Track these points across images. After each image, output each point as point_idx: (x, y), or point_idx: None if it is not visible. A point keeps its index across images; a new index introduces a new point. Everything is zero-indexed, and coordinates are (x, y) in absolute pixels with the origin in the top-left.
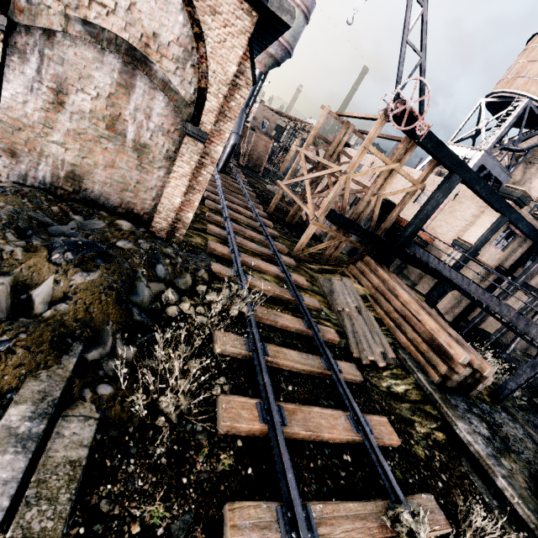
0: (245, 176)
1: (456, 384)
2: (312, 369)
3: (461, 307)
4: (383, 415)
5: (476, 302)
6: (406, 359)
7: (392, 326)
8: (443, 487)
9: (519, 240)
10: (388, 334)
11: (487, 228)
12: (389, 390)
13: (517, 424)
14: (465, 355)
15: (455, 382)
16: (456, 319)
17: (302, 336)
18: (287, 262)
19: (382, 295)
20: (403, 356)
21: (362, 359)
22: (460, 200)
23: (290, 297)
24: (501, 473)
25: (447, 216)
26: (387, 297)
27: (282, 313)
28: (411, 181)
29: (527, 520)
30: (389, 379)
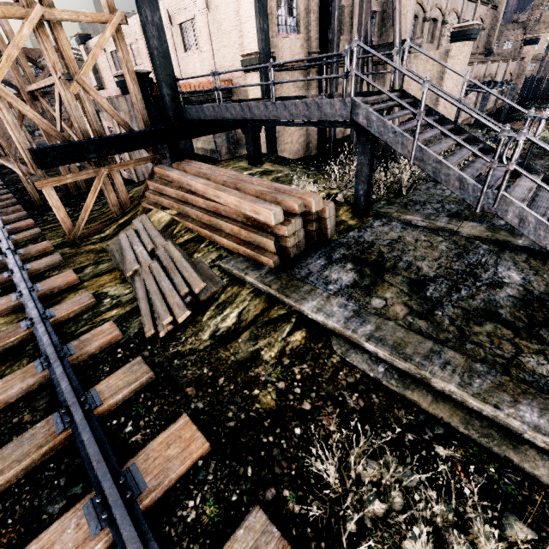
0: (3, 178)
1: (304, 243)
2: (21, 466)
3: (313, 131)
4: (201, 397)
5: (279, 122)
6: (230, 269)
7: (209, 235)
8: (303, 432)
9: (303, 6)
10: (211, 249)
11: (254, 15)
12: (215, 337)
13: (393, 221)
14: (271, 212)
15: (300, 243)
16: (319, 147)
17: (40, 390)
18: (45, 266)
19: (187, 203)
20: (226, 267)
21: (158, 331)
22: (214, 4)
23: (20, 334)
24: (365, 335)
25: (220, 38)
26: (190, 201)
27: (1, 378)
28: (93, 20)
29: (412, 373)
30: (212, 320)
